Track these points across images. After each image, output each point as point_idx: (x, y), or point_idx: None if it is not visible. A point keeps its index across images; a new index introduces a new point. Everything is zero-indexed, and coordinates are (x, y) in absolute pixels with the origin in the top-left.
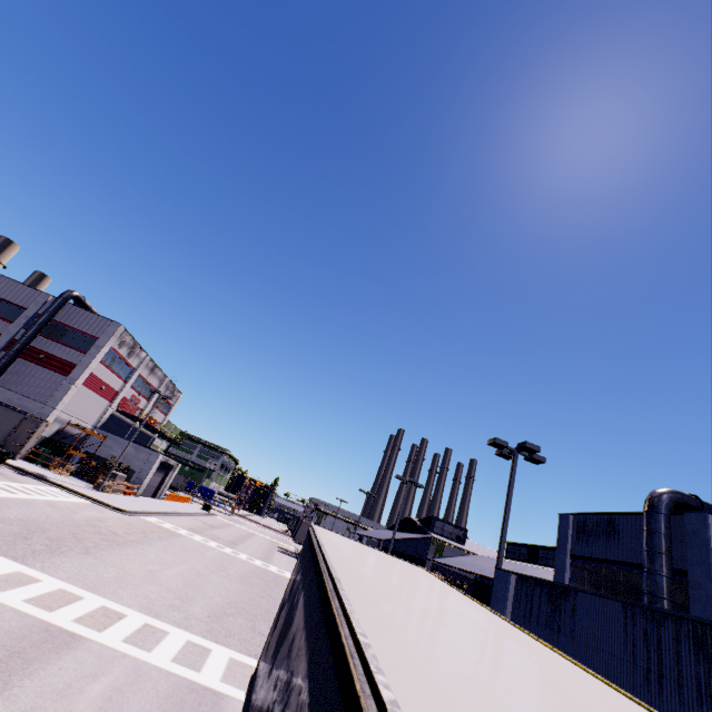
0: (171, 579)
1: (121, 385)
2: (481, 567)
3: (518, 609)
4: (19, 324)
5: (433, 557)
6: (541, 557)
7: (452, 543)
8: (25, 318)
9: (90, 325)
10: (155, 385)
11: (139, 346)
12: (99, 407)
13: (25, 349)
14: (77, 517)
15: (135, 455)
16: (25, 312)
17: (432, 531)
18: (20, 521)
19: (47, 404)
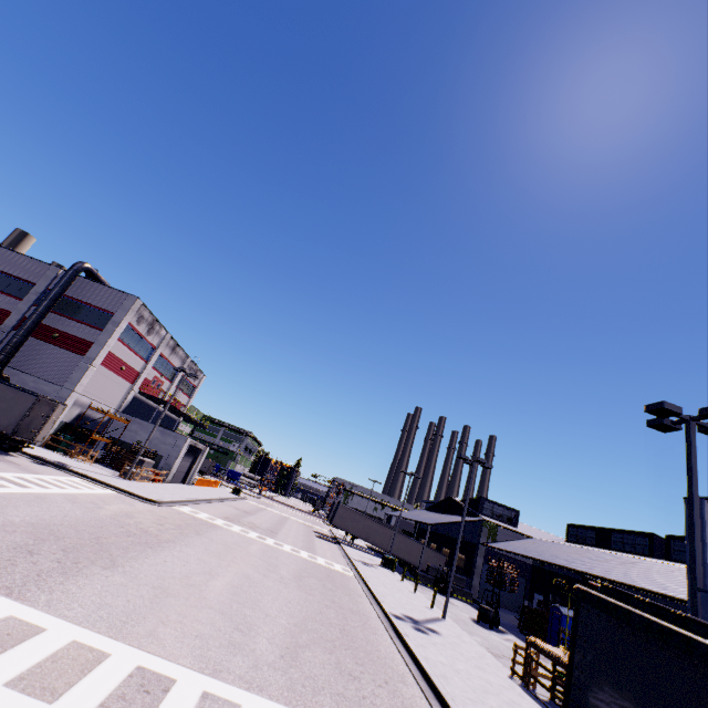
0: (221, 594)
1: (142, 365)
2: (551, 555)
3: None
4: (29, 301)
5: (486, 542)
6: (614, 542)
7: (505, 526)
8: (34, 294)
9: (105, 299)
10: (177, 366)
11: (158, 323)
12: (120, 389)
13: (36, 328)
14: (101, 514)
15: (161, 439)
16: (34, 287)
17: (481, 513)
18: (27, 525)
19: (64, 386)
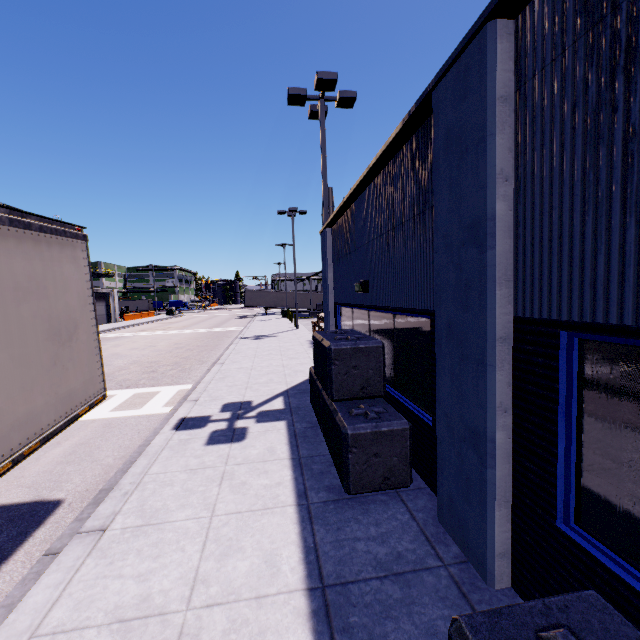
0: None
1: None
2: None
3: (334, 256)
4: None
5: None
6: None
7: None
8: None
9: None
10: None
11: None
12: None
13: None
14: None
15: None
16: None
17: None
18: None
19: None
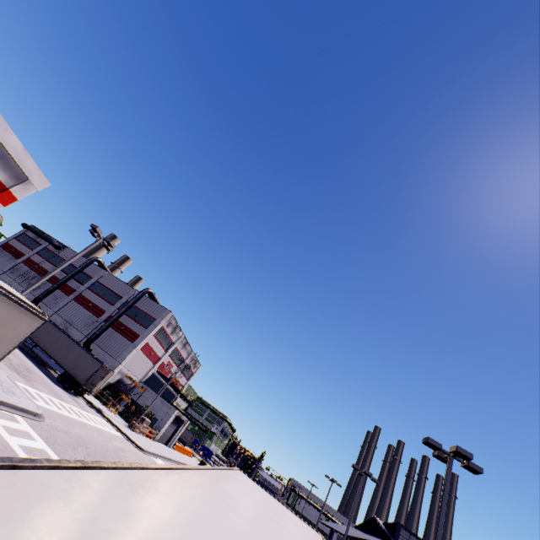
0: None
1: (163, 353)
2: None
3: None
4: (116, 306)
5: None
6: None
7: None
8: (120, 303)
9: (153, 310)
10: (184, 356)
11: (179, 327)
12: (146, 367)
13: (115, 322)
14: (110, 444)
15: (160, 407)
16: (121, 299)
17: (396, 539)
18: (76, 436)
19: (117, 360)
